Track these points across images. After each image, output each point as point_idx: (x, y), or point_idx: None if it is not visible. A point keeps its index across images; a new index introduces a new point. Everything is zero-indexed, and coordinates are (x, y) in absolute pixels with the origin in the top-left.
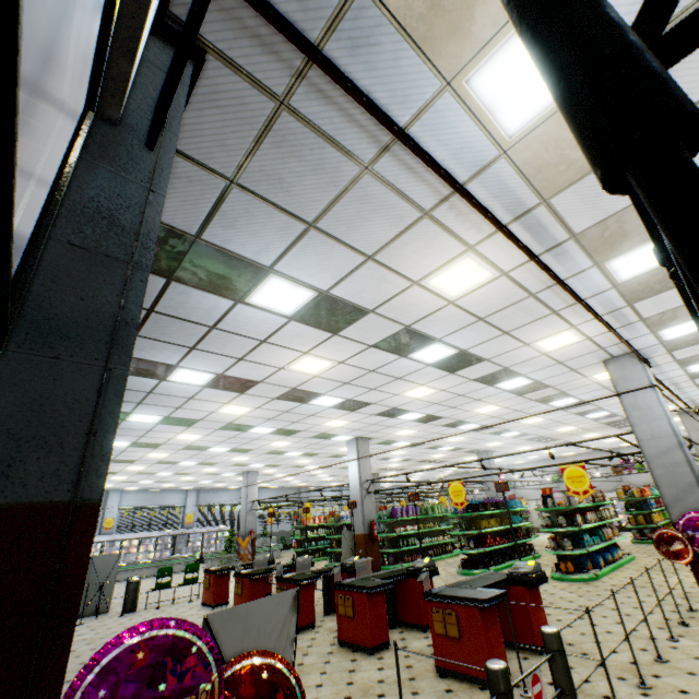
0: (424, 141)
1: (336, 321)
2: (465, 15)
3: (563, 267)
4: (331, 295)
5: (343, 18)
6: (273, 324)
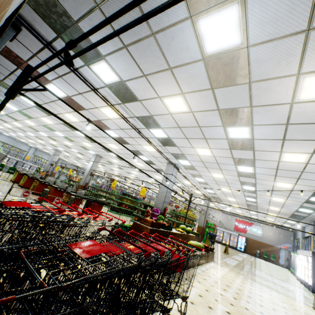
0: (85, 73)
1: (76, 107)
2: (85, 54)
3: (138, 124)
4: (72, 98)
5: (57, 40)
6: (55, 98)
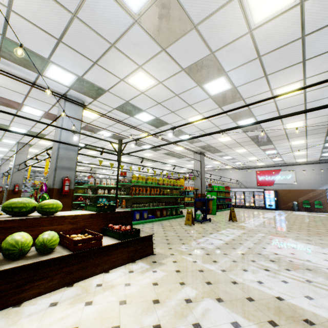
0: None
1: None
2: None
3: None
4: None
5: None
6: None
